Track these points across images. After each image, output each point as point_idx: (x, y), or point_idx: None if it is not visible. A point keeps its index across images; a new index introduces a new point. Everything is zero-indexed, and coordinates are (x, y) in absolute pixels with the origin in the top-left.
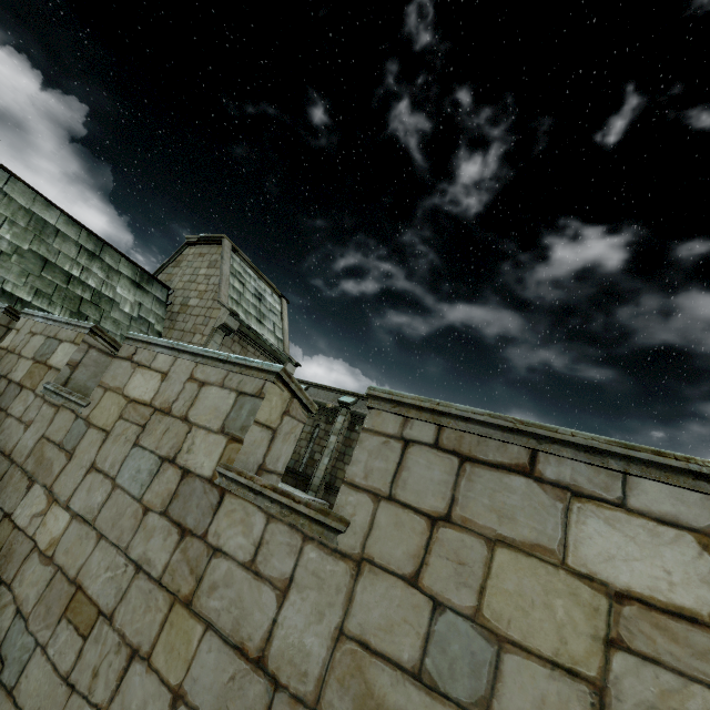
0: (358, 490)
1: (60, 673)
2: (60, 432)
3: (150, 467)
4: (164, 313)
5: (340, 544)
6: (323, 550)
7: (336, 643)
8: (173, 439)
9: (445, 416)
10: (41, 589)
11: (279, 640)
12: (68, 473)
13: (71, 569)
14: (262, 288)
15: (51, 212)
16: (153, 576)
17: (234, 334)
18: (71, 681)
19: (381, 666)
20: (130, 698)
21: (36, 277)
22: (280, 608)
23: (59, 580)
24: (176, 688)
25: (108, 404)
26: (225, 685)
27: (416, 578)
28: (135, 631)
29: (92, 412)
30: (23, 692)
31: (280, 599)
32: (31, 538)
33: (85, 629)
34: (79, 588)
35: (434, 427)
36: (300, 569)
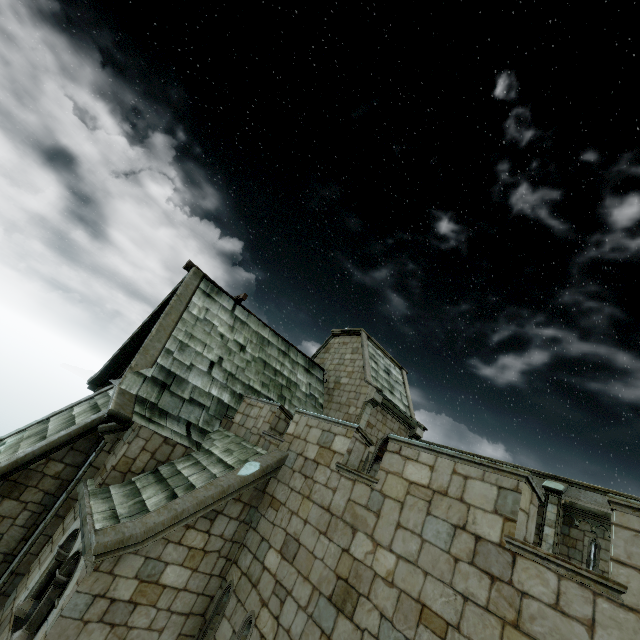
0: (625, 566)
1: None
2: (362, 498)
3: (446, 530)
4: (323, 389)
5: (624, 600)
6: (612, 603)
7: None
8: (458, 513)
9: None
10: (394, 602)
11: None
12: (381, 527)
13: (412, 592)
14: (388, 364)
15: (265, 330)
16: (480, 604)
17: (377, 405)
18: None
19: None
20: None
21: (261, 374)
22: (591, 638)
23: (405, 598)
24: None
25: (393, 483)
26: None
27: None
28: (481, 639)
29: (383, 487)
30: None
31: (588, 632)
32: (370, 568)
33: (441, 633)
34: (424, 605)
35: None
36: (598, 614)
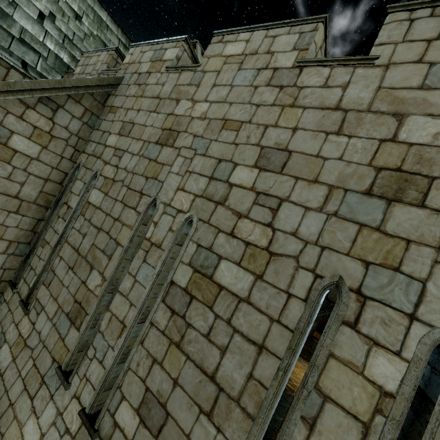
0: (384, 45)
1: (229, 143)
2: (187, 80)
3: (252, 74)
4: None
5: (375, 63)
6: (366, 68)
7: (377, 91)
8: (263, 61)
9: (437, 2)
10: (204, 127)
11: (346, 100)
12: (200, 91)
13: (219, 116)
14: None
15: (103, 12)
16: (269, 104)
17: None
18: (236, 143)
19: (401, 91)
20: (270, 137)
21: None
22: (344, 92)
23: (214, 121)
24: (294, 128)
25: (213, 62)
26: (320, 119)
27: (420, 60)
28: (265, 121)
29: (204, 67)
30: (211, 153)
31: (343, 90)
32: (189, 116)
33: (237, 128)
34: (227, 120)
35: (430, 9)
36: (353, 78)
